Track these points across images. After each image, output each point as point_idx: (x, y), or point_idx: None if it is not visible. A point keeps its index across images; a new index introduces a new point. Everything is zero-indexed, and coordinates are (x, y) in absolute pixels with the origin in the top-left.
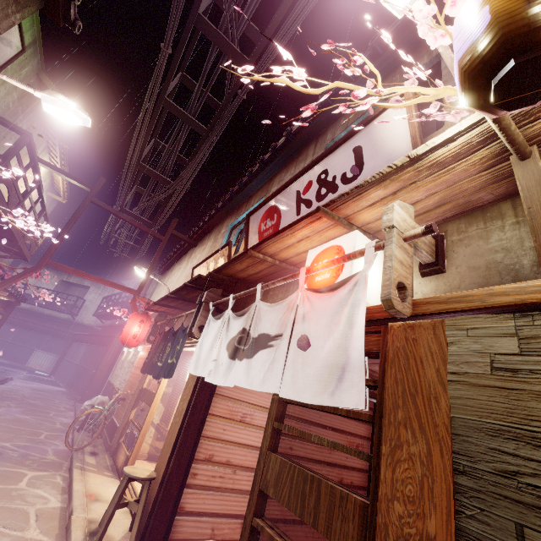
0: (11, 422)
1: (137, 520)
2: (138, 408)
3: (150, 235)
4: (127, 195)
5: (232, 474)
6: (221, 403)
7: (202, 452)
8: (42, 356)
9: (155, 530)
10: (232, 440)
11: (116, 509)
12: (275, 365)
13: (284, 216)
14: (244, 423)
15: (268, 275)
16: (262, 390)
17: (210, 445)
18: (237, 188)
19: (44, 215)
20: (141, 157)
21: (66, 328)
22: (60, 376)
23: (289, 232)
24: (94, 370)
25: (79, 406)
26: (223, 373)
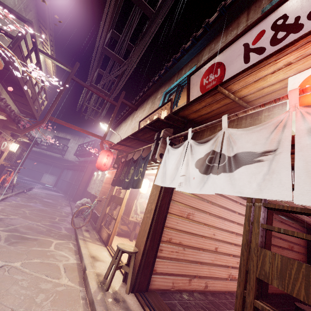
0: (38, 211)
1: (129, 277)
2: (110, 206)
3: (108, 102)
4: (94, 73)
5: (182, 250)
6: (175, 206)
7: (165, 236)
8: (48, 177)
9: (141, 284)
10: (182, 230)
11: (116, 270)
12: (274, 176)
13: (229, 68)
14: (189, 219)
15: (215, 116)
16: (260, 197)
17: (169, 232)
18: (171, 63)
19: (43, 90)
20: (105, 42)
21: (59, 162)
22: (59, 187)
23: (273, 59)
24: (78, 185)
25: (72, 203)
26: (197, 184)
